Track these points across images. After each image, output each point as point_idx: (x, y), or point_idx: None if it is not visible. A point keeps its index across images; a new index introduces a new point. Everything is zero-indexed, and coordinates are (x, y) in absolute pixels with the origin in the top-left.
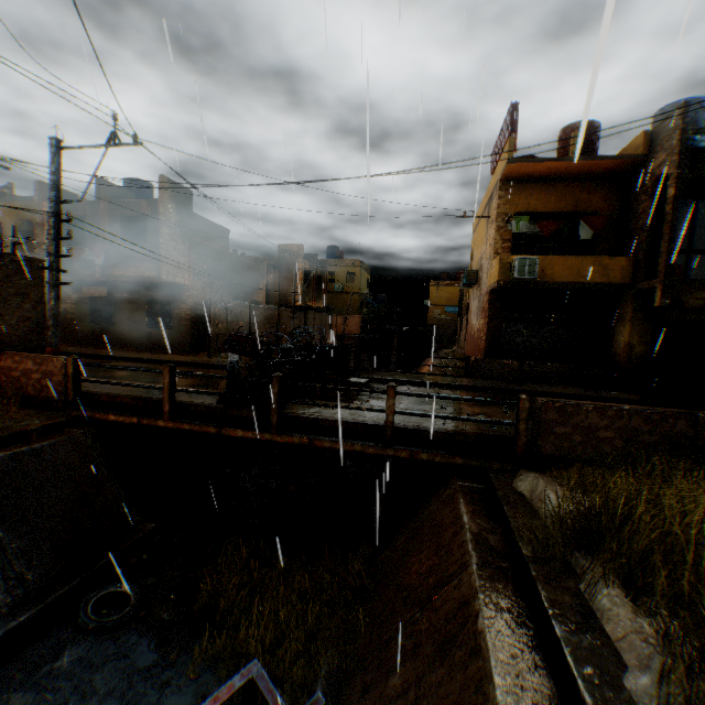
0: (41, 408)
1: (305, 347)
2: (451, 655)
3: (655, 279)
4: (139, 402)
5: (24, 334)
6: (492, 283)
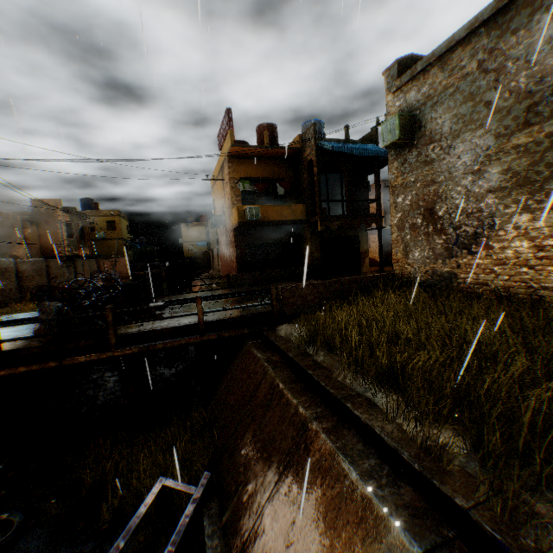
0: None
1: (100, 288)
2: (272, 406)
3: (317, 216)
4: None
5: None
6: (235, 224)
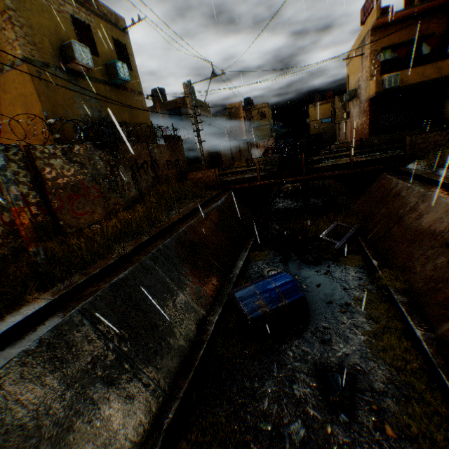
0: (207, 190)
1: None
2: (400, 195)
3: None
4: (245, 179)
5: (184, 167)
6: (371, 95)
